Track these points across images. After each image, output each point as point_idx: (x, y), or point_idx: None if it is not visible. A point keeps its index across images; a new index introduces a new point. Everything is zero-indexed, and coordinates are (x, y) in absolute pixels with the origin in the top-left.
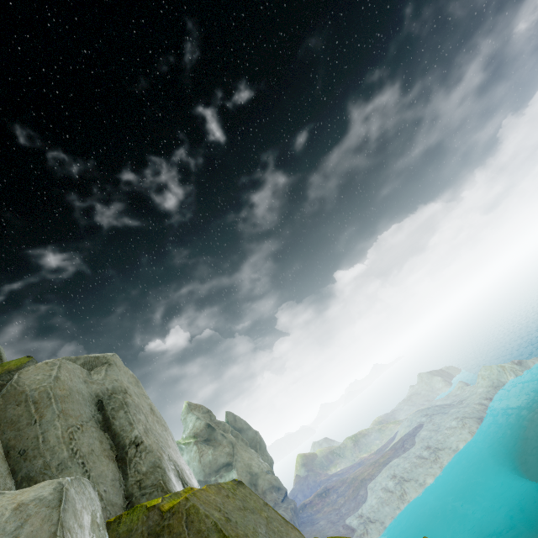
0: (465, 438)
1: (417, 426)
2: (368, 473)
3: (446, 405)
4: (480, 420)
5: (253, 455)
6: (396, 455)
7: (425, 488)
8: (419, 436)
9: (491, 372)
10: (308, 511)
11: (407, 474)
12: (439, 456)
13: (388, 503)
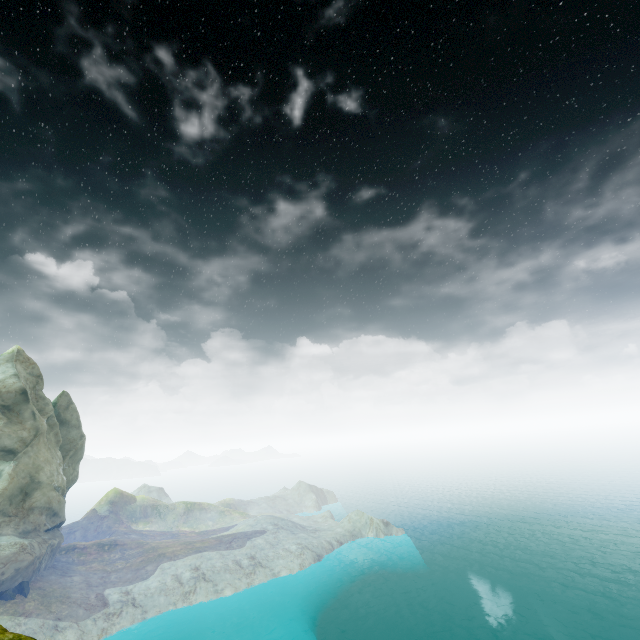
0: (292, 567)
1: (259, 530)
2: (173, 551)
3: (301, 526)
4: (318, 558)
5: (55, 459)
6: (217, 547)
7: (218, 598)
8: (253, 541)
9: (359, 520)
10: (72, 556)
11: (211, 573)
12: (256, 571)
13: (168, 594)
